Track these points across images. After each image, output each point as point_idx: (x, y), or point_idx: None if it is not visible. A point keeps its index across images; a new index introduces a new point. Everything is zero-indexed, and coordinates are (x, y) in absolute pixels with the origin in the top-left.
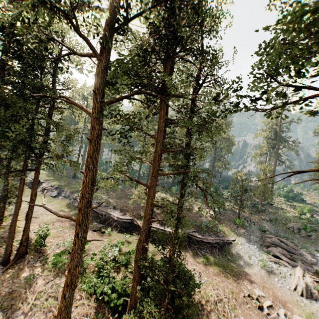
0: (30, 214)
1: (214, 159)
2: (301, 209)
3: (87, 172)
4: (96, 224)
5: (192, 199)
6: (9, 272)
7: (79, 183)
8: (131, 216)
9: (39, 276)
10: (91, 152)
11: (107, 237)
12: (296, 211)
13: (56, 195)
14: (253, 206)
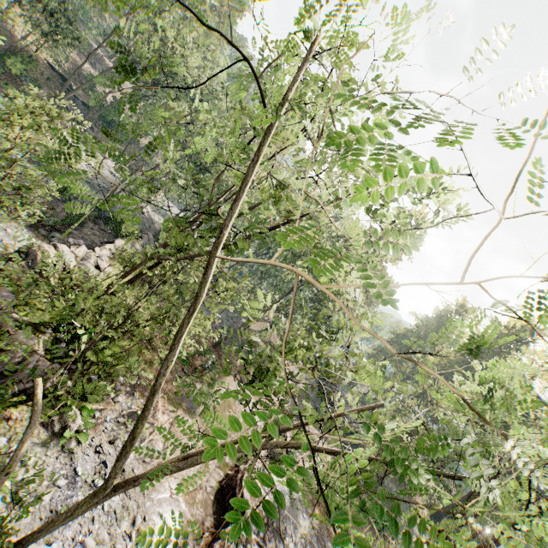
0: None
1: None
2: None
3: None
4: None
5: None
6: None
7: None
8: None
9: None
10: None
11: None
12: None
13: None
14: None
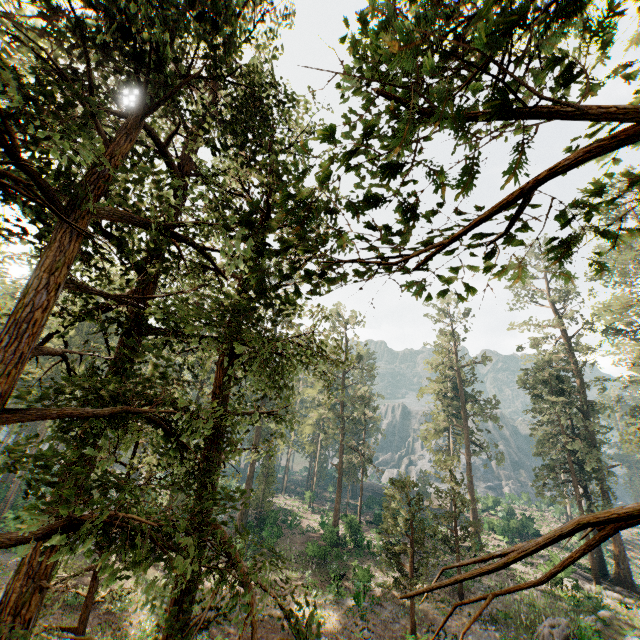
0: None
1: (342, 448)
2: (549, 566)
3: None
4: None
5: (289, 572)
6: None
7: None
8: None
9: None
10: None
11: None
12: (539, 573)
13: None
14: (445, 572)
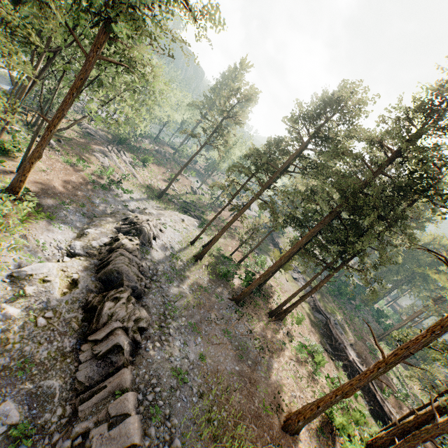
0: (306, 297)
1: None
2: None
3: (427, 335)
4: (326, 343)
5: None
6: (271, 324)
7: (317, 281)
8: (430, 399)
9: (286, 347)
10: (444, 323)
11: (335, 369)
12: None
13: (296, 277)
14: None
